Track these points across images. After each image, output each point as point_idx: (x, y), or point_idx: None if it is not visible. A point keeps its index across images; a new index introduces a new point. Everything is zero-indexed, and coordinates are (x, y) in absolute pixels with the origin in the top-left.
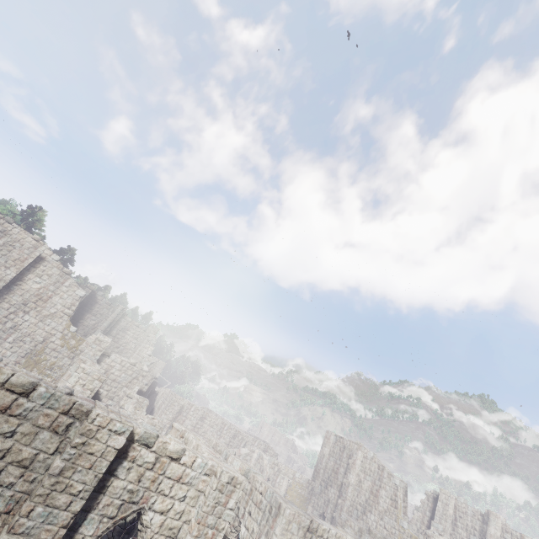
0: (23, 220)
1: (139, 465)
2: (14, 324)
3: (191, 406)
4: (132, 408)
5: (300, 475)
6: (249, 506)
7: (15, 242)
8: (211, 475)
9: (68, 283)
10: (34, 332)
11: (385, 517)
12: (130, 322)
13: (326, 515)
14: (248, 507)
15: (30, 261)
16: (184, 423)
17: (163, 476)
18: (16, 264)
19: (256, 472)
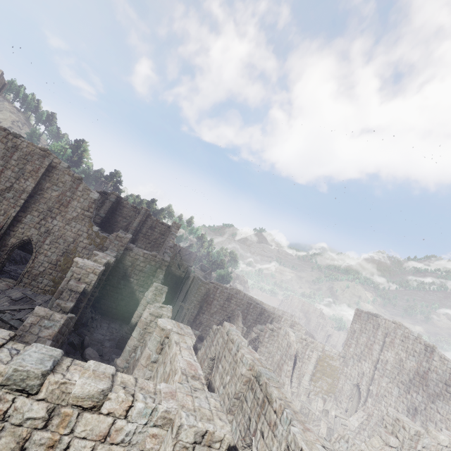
0: (73, 152)
1: (15, 424)
2: (47, 229)
3: (216, 289)
4: (152, 295)
5: (329, 349)
6: (261, 423)
7: (26, 155)
8: (167, 426)
9: (81, 188)
10: (64, 234)
11: (437, 401)
12: (155, 220)
13: (361, 386)
14: (259, 423)
15: (43, 171)
16: (213, 303)
17: (70, 436)
18: (32, 175)
19: (270, 375)
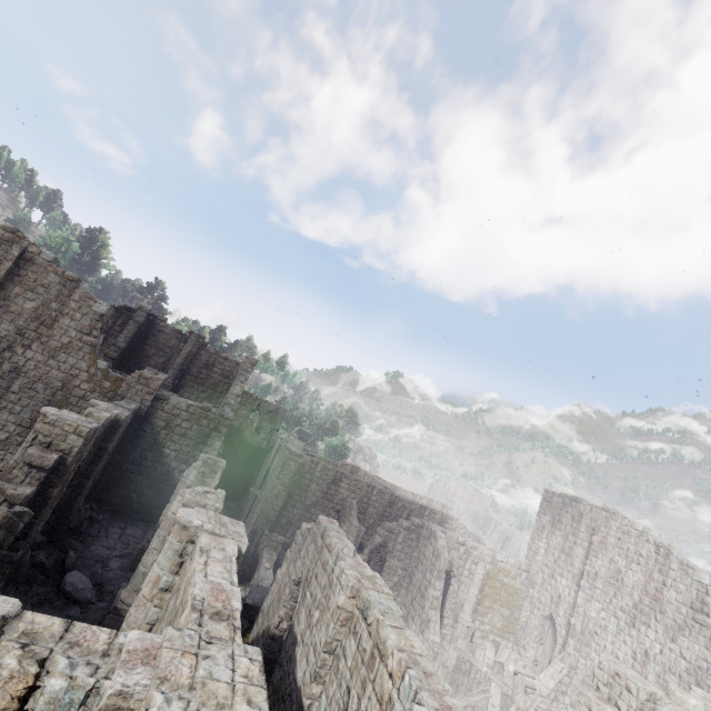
0: (83, 249)
1: None
2: (14, 366)
3: (316, 464)
4: (198, 475)
5: (504, 558)
6: (367, 699)
7: None
8: None
9: (77, 295)
10: (45, 374)
11: (680, 638)
12: (213, 354)
13: (556, 619)
14: (364, 700)
15: (8, 266)
16: (309, 489)
17: None
18: None
19: (387, 605)
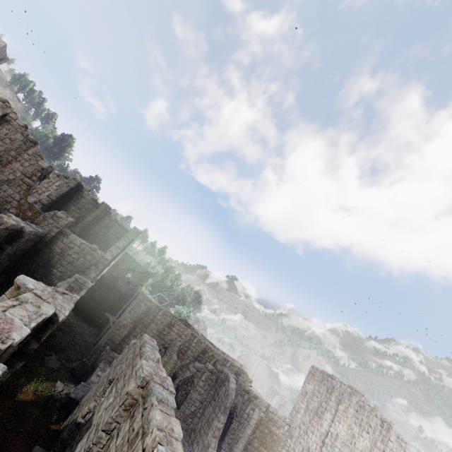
0: (55, 143)
1: None
2: None
3: (159, 310)
4: (68, 288)
5: (274, 410)
6: None
7: None
8: None
9: (31, 151)
10: None
11: None
12: (113, 220)
13: None
14: None
15: None
16: (150, 326)
17: None
18: None
19: (165, 397)
